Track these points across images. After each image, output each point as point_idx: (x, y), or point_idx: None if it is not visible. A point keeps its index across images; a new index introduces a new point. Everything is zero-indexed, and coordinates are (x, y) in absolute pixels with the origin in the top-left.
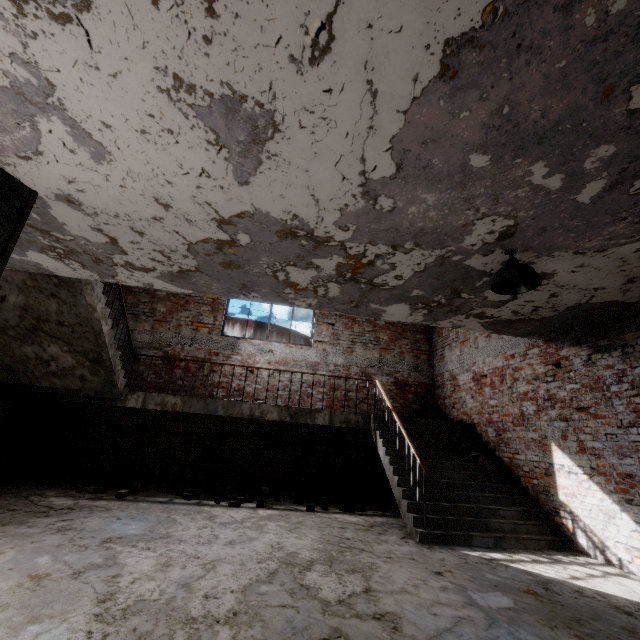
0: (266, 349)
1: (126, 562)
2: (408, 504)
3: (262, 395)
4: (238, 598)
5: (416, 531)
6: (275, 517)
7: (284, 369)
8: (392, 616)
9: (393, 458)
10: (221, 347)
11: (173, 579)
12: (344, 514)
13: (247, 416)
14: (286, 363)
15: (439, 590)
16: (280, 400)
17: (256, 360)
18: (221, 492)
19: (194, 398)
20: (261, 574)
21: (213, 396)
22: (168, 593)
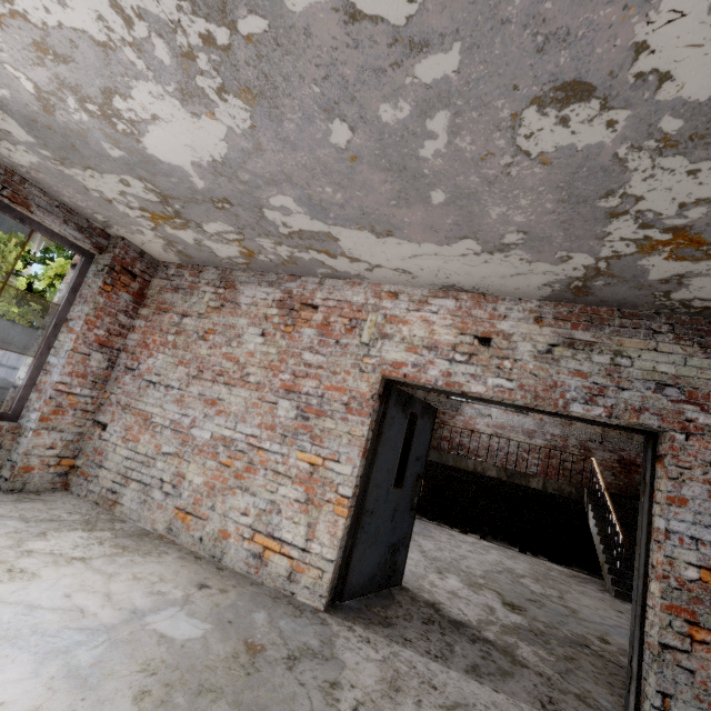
0: (485, 413)
1: (420, 541)
2: (609, 568)
3: (481, 452)
4: (483, 573)
5: (612, 588)
6: (495, 548)
7: (501, 432)
8: (573, 609)
9: (601, 530)
10: (447, 408)
11: (447, 555)
12: (551, 563)
13: (471, 470)
14: (503, 427)
15: (614, 615)
16: (496, 459)
17: (476, 422)
18: (452, 522)
19: (432, 449)
20: (493, 569)
21: (440, 447)
22: (448, 559)
